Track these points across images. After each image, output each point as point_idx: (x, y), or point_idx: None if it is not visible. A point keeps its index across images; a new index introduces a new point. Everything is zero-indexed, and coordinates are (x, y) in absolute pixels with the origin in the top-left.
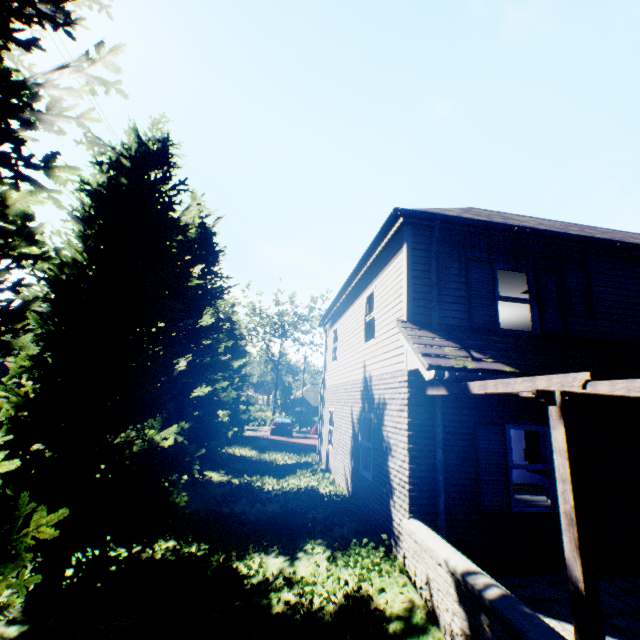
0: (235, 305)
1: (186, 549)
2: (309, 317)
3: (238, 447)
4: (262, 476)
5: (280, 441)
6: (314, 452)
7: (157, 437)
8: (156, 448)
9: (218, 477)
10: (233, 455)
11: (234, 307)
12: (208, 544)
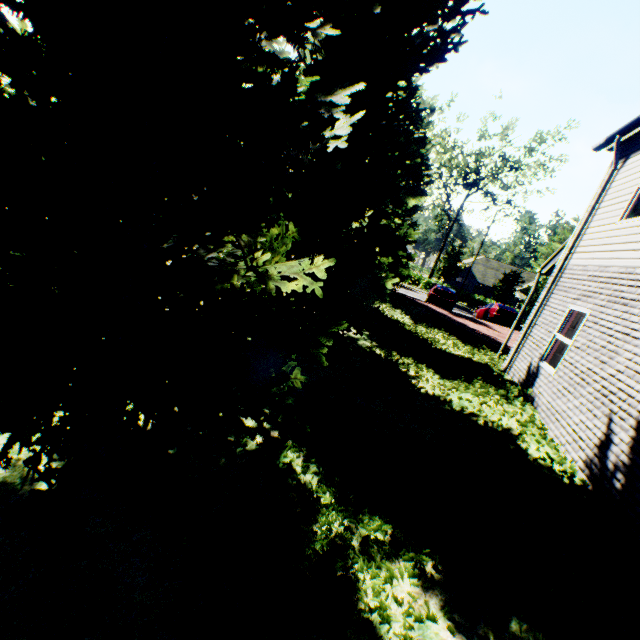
0: (434, 111)
1: (288, 456)
2: (520, 164)
3: (389, 306)
4: (416, 362)
5: (442, 316)
6: (490, 350)
7: (271, 269)
8: (240, 295)
9: (359, 339)
10: (381, 315)
11: (431, 115)
12: (321, 464)
